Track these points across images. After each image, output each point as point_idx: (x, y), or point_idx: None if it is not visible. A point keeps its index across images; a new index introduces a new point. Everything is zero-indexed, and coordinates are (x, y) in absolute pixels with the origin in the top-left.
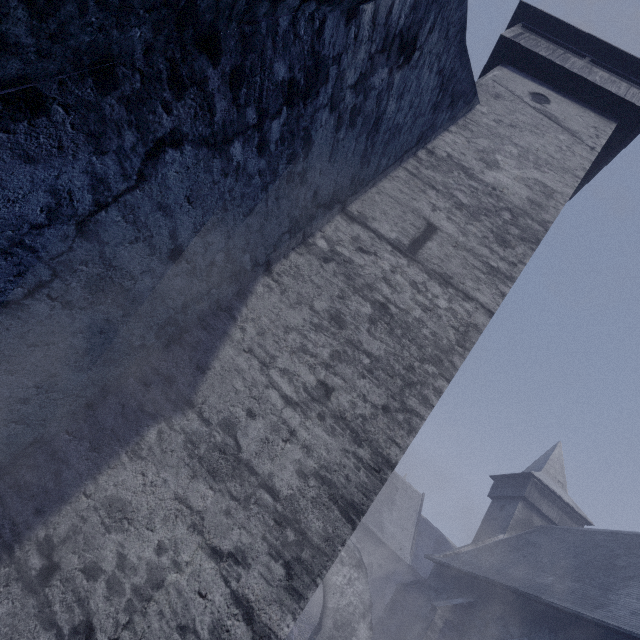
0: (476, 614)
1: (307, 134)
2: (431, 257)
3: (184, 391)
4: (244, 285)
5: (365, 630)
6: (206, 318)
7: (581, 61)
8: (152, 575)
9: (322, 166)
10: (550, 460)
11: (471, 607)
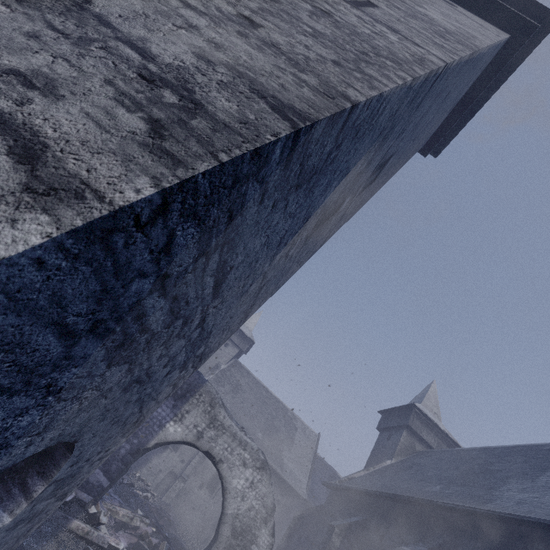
0: (371, 529)
1: None
2: (375, 14)
3: None
4: None
5: (267, 537)
6: None
7: None
8: None
9: None
10: (427, 395)
11: (366, 524)
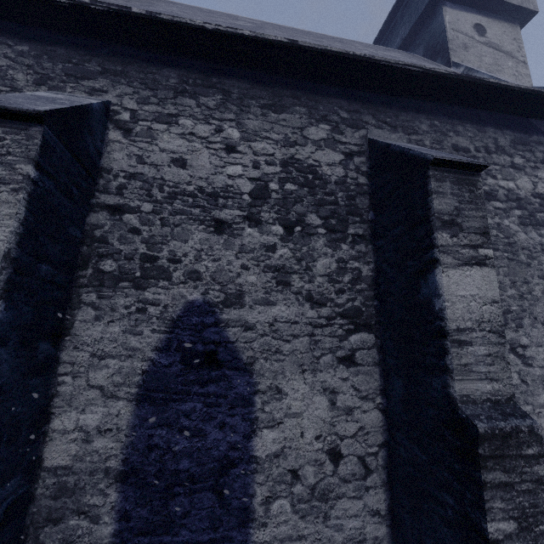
0: None
1: None
2: None
3: None
4: None
5: None
6: None
7: None
8: None
9: None
10: None
11: None
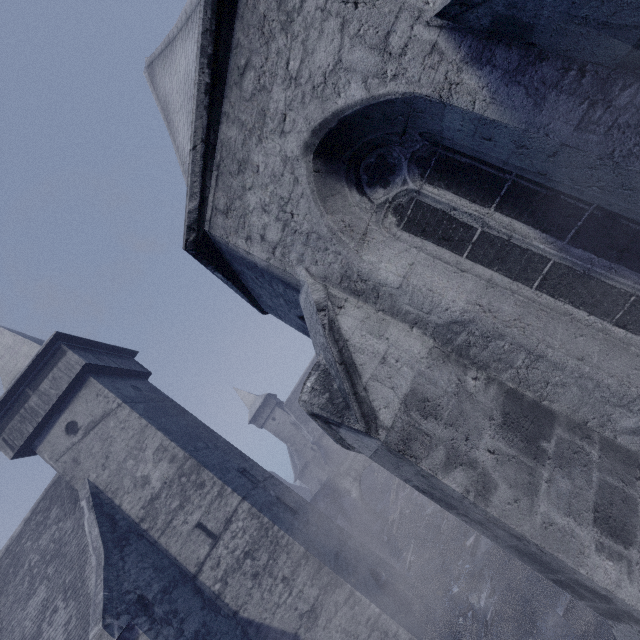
0: None
1: (195, 637)
2: (217, 527)
3: (292, 638)
4: (246, 623)
5: None
6: (263, 637)
7: (33, 397)
8: (343, 632)
9: (195, 615)
10: None
11: None
